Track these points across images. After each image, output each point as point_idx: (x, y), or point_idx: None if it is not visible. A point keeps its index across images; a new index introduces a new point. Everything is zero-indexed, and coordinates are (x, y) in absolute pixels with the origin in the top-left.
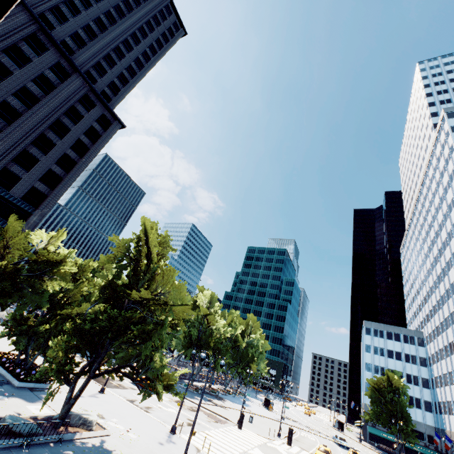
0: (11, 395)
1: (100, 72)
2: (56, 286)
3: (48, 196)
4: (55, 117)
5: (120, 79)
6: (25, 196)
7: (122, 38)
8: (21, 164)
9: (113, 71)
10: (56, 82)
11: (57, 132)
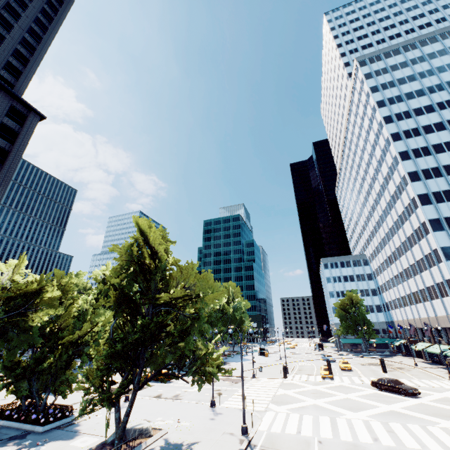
0: (44, 442)
1: None
2: (44, 317)
3: None
4: None
5: (16, 58)
6: None
7: (2, 2)
8: None
9: (4, 47)
10: None
11: None
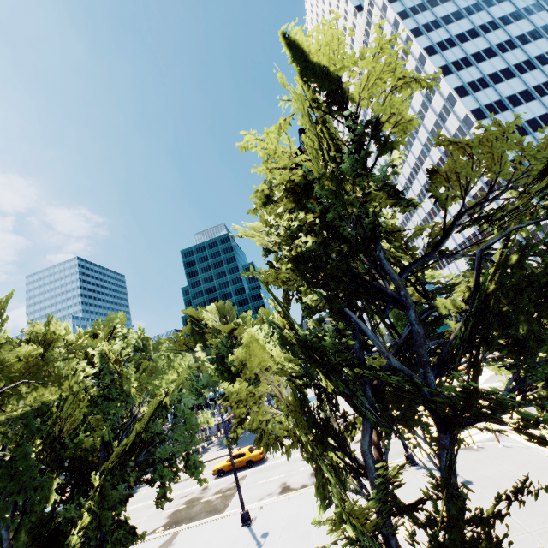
0: None
1: None
2: (26, 415)
3: None
4: None
5: None
6: None
7: None
8: None
9: None
10: None
11: None
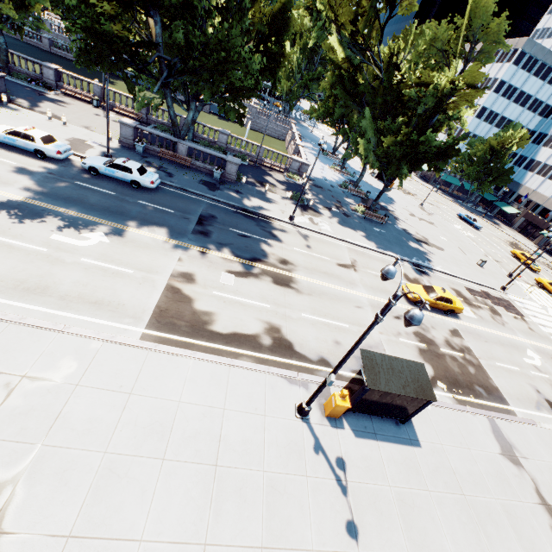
0: None
1: None
2: None
3: None
4: None
5: None
6: None
7: None
8: None
9: None
10: None
11: None
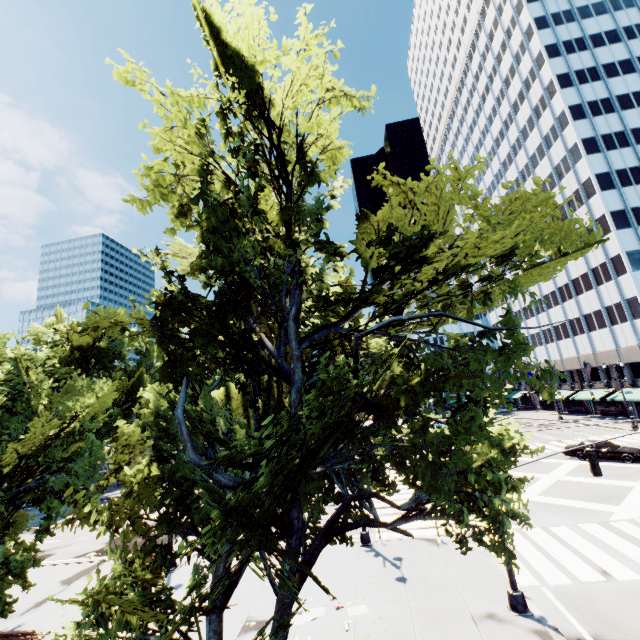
0: None
1: None
2: None
3: None
4: None
5: None
6: None
7: None
8: None
9: None
10: None
11: None
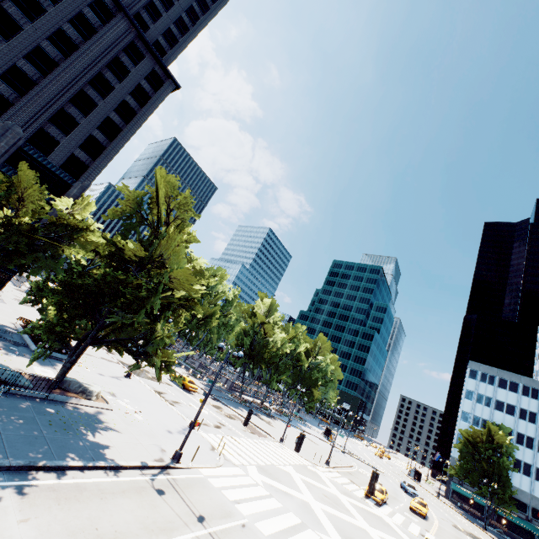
0: (23, 355)
1: (153, 15)
2: (77, 256)
3: (89, 167)
4: (96, 70)
5: (178, 26)
6: (64, 165)
7: None
8: (59, 127)
9: (170, 14)
10: (97, 25)
11: (98, 89)
